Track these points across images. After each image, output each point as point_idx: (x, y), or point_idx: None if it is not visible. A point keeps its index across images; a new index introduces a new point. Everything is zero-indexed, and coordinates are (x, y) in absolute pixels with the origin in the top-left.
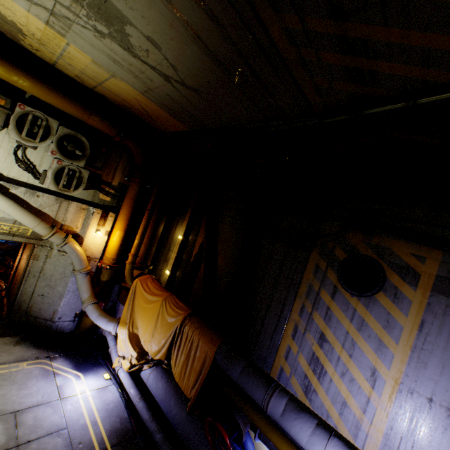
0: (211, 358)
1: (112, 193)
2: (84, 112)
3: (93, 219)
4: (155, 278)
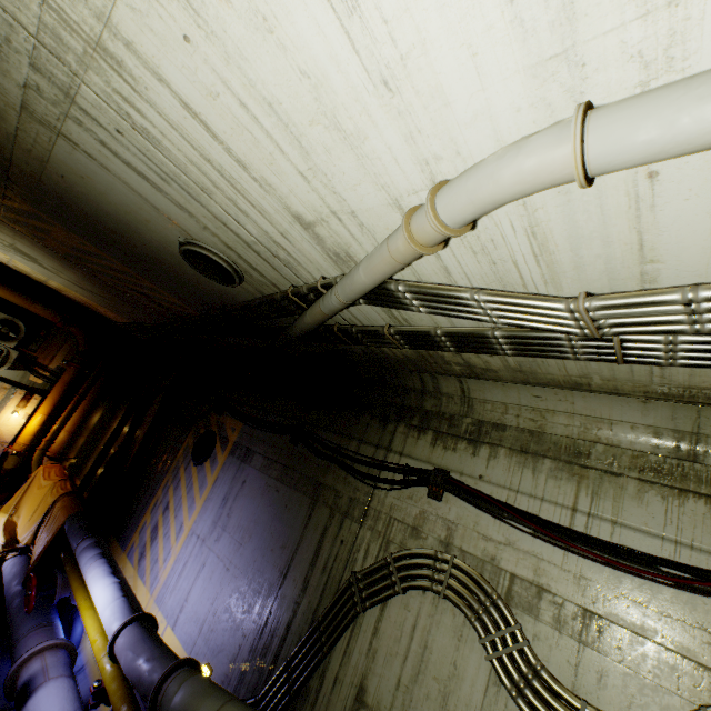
0: (61, 524)
1: (47, 376)
2: (28, 301)
3: (14, 400)
4: (66, 468)
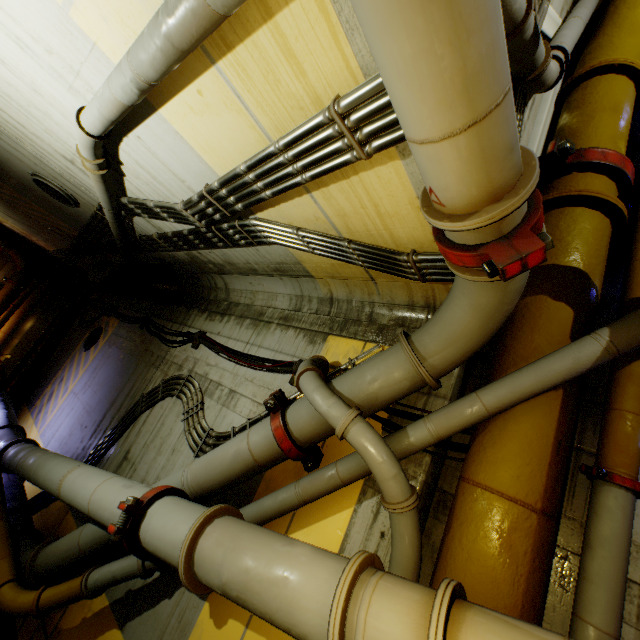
0: None
1: None
2: None
3: None
4: None
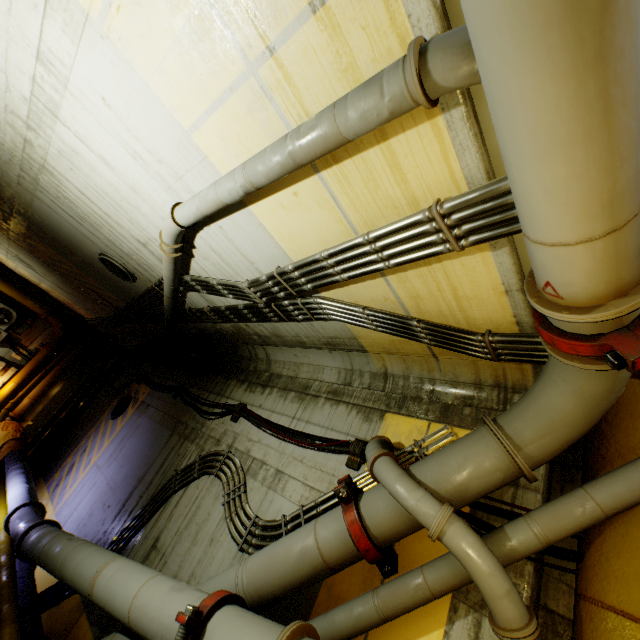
0: (3, 457)
1: (26, 354)
2: (23, 297)
3: None
4: (22, 426)
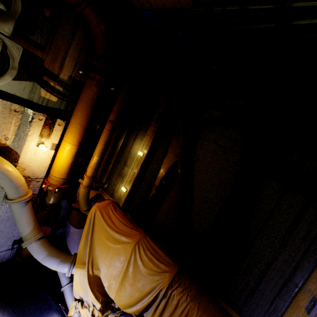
0: None
1: (60, 91)
2: None
3: (33, 128)
4: (115, 202)
